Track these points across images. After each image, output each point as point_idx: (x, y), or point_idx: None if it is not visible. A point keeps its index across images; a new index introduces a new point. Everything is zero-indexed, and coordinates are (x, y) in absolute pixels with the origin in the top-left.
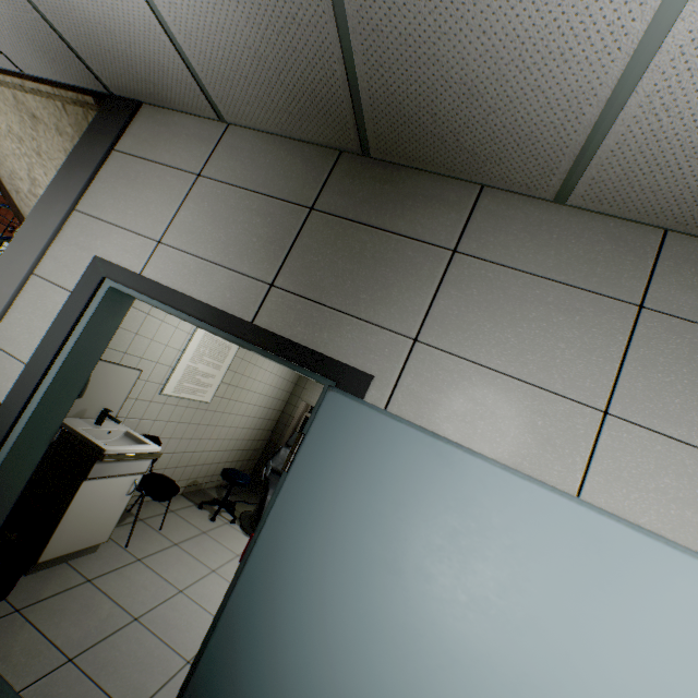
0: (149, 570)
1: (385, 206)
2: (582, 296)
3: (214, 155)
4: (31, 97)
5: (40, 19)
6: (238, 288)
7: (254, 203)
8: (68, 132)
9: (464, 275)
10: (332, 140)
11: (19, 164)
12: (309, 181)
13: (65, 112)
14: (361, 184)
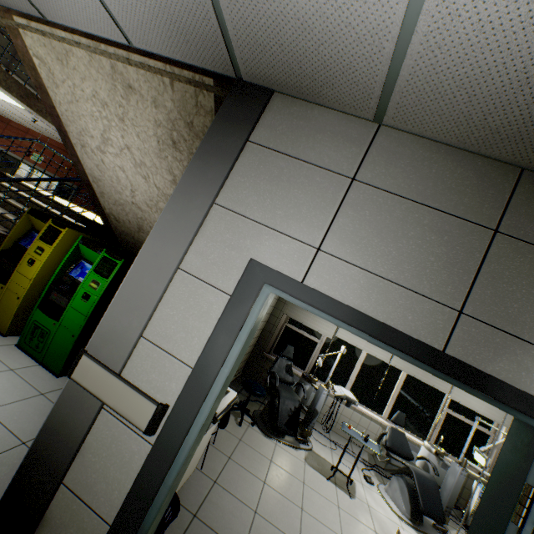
0: (226, 493)
1: None
2: None
3: (367, 158)
4: (132, 69)
5: (208, 3)
6: (420, 311)
7: (424, 217)
8: (166, 105)
9: None
10: (526, 160)
11: (93, 124)
12: (487, 199)
13: (171, 88)
14: None
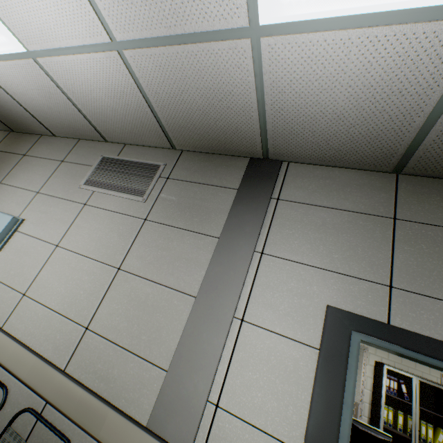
0: None
1: (14, 146)
2: (50, 161)
3: None
4: None
5: None
6: None
7: None
8: None
9: (24, 161)
10: (3, 128)
11: None
12: None
13: None
14: (11, 140)
